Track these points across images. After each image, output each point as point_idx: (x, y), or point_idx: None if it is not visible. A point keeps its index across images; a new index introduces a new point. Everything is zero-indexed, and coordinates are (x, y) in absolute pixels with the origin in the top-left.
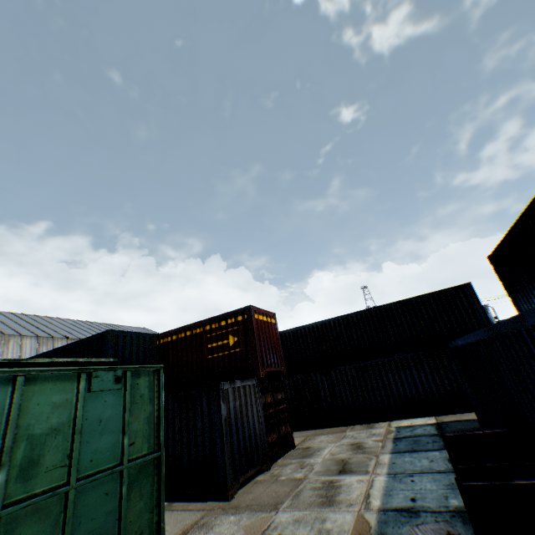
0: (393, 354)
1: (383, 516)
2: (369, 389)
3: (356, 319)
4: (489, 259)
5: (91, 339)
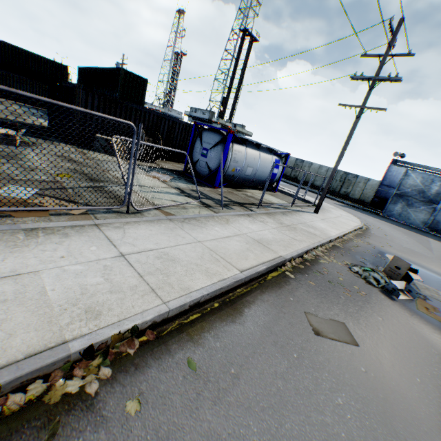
0: (19, 74)
1: (29, 112)
2: (1, 84)
3: (1, 45)
4: (79, 68)
5: None
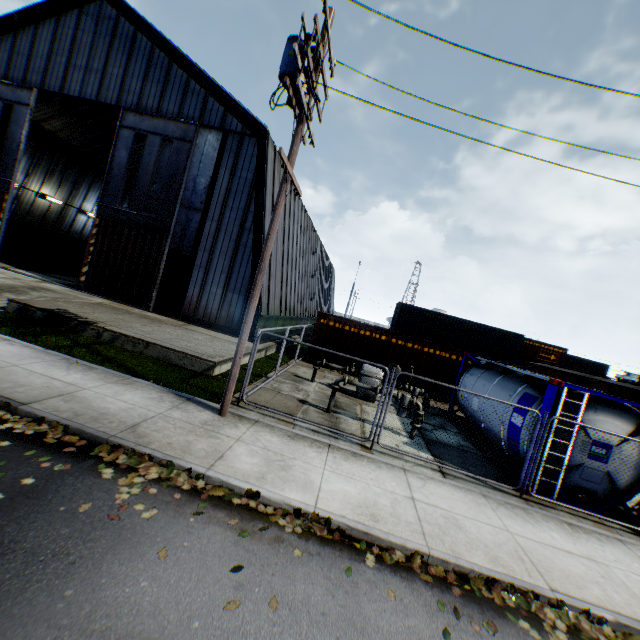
0: None
1: None
2: None
3: None
4: None
5: (510, 333)
